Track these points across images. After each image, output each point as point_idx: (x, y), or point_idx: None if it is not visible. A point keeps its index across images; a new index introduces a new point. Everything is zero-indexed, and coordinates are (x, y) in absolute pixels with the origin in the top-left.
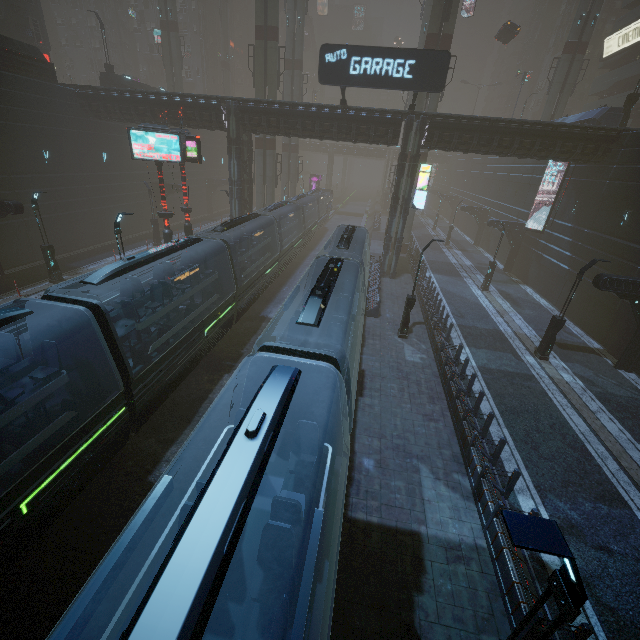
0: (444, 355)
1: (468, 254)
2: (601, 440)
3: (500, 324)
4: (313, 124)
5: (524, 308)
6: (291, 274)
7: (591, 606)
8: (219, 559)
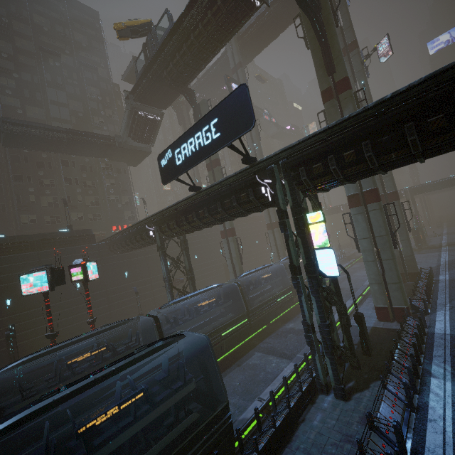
0: None
1: None
2: None
3: None
4: (193, 216)
5: None
6: (225, 369)
7: None
8: None
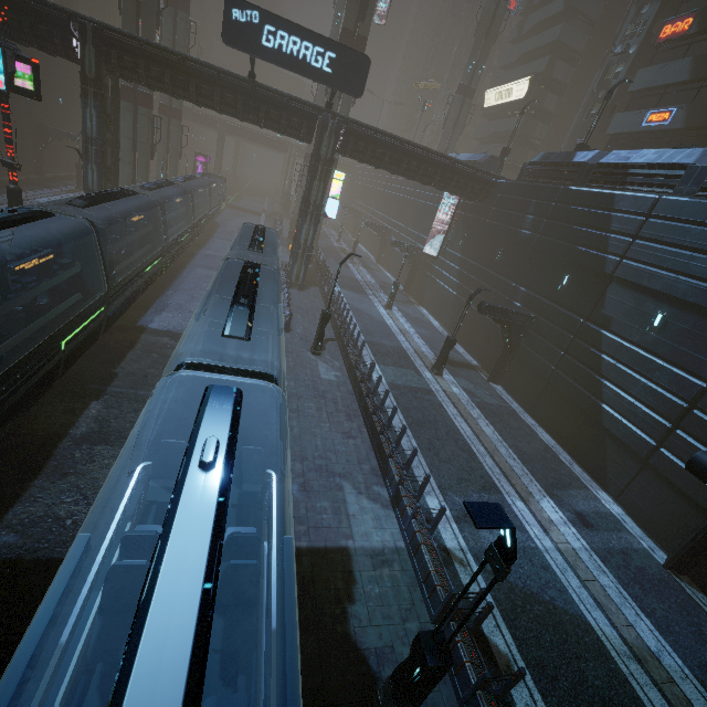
0: (359, 372)
1: (372, 272)
2: (481, 441)
3: (403, 342)
4: (212, 91)
5: (421, 328)
6: (176, 275)
7: (481, 575)
8: (207, 609)
